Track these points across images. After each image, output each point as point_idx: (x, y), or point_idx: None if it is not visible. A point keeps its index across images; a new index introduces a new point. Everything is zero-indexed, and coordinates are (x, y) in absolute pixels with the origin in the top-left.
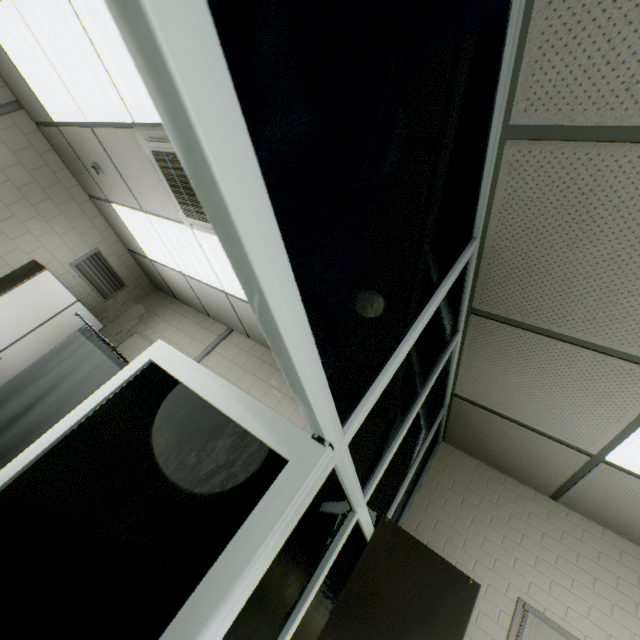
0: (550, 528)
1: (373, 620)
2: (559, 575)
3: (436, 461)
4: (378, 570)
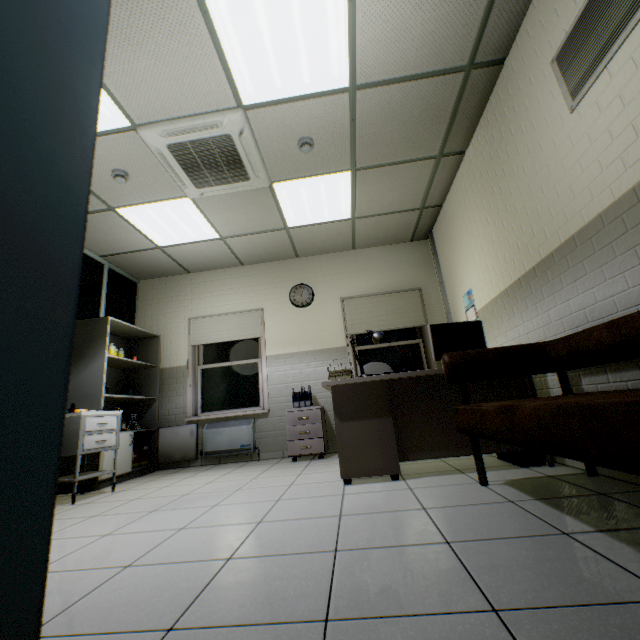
0: (194, 285)
1: (81, 351)
2: (200, 300)
3: (141, 292)
4: (77, 338)
